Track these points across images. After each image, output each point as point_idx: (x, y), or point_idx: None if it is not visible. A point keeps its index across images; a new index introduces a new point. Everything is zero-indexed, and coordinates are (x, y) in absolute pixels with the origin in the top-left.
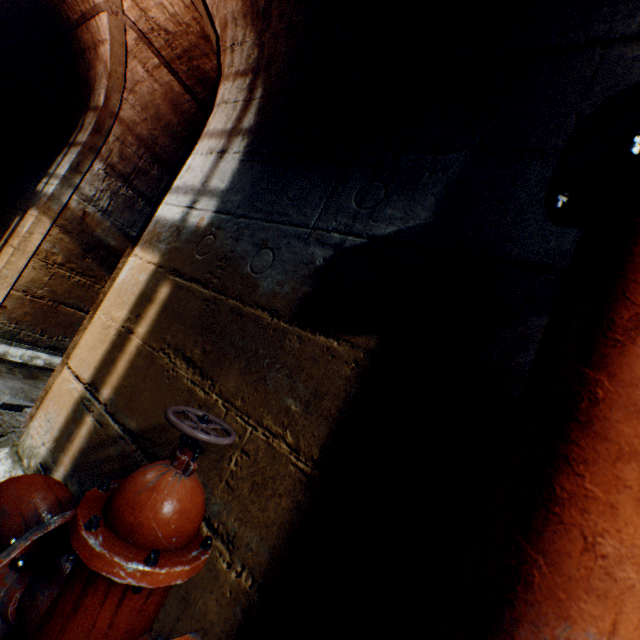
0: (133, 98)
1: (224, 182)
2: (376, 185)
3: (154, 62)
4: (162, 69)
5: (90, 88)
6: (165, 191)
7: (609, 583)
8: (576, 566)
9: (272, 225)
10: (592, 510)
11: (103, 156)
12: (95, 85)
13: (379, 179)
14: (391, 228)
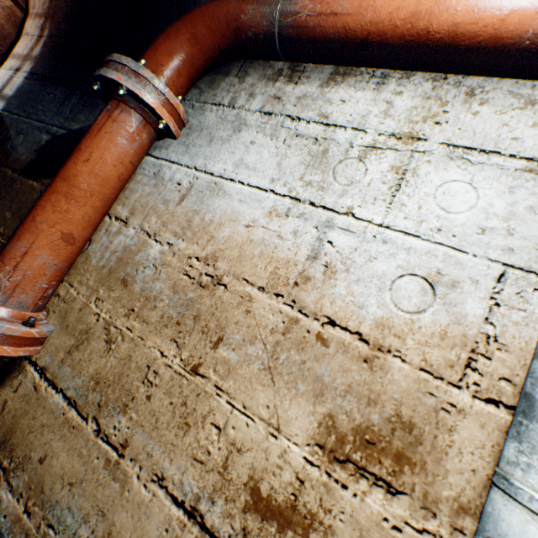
0: None
1: (13, 91)
2: (81, 102)
3: None
4: None
5: None
6: None
7: (36, 229)
8: (29, 225)
9: (29, 121)
10: (40, 209)
11: None
12: None
13: (84, 99)
14: (79, 126)
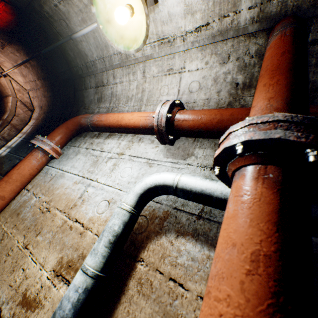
0: (17, 118)
1: (15, 145)
2: None
3: (26, 109)
4: (29, 111)
5: (5, 113)
6: (3, 146)
7: None
8: None
9: (15, 155)
10: None
11: (1, 134)
12: (6, 113)
13: None
14: None
